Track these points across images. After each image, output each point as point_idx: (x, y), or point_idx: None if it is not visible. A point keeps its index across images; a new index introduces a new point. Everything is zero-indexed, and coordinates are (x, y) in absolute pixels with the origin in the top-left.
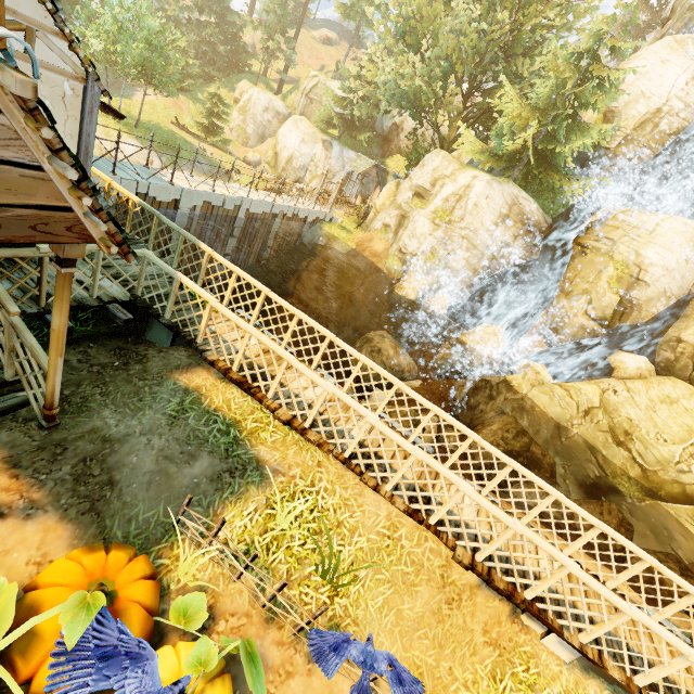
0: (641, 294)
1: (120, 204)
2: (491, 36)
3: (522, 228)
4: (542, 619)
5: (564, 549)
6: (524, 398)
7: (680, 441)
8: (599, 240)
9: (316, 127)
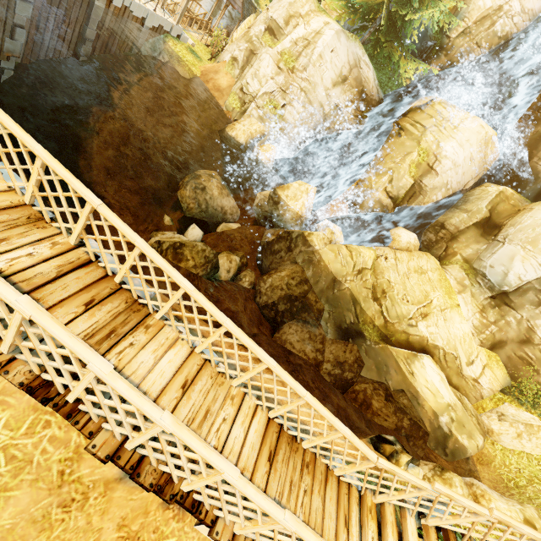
0: (430, 182)
1: None
2: None
3: (356, 94)
4: (194, 514)
5: (271, 410)
6: (315, 253)
7: (417, 303)
8: (414, 124)
9: None
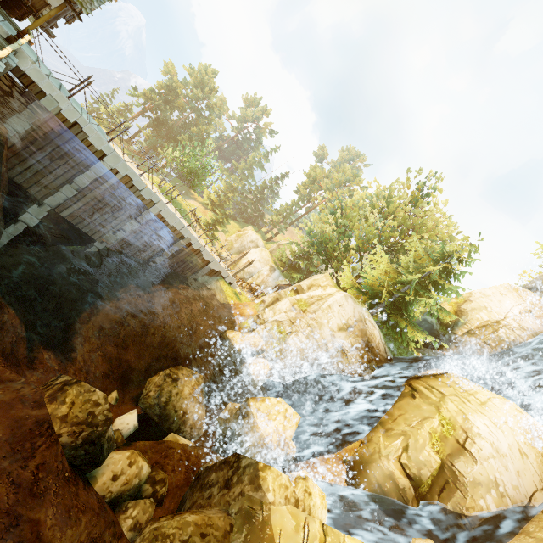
0: (466, 469)
1: (59, 119)
2: (390, 247)
3: (361, 343)
4: None
5: None
6: (263, 504)
7: None
8: (429, 388)
9: (272, 258)
